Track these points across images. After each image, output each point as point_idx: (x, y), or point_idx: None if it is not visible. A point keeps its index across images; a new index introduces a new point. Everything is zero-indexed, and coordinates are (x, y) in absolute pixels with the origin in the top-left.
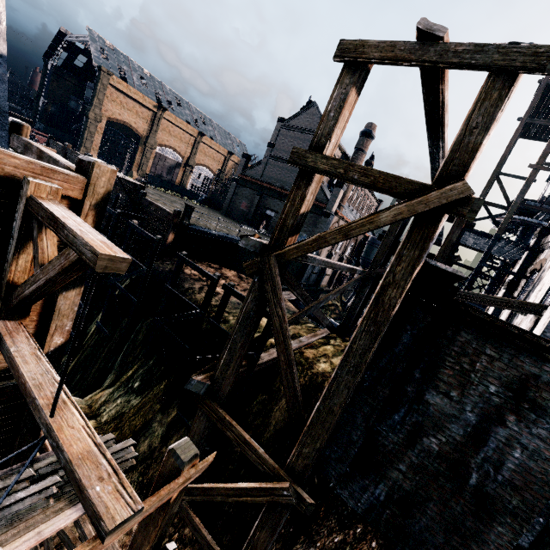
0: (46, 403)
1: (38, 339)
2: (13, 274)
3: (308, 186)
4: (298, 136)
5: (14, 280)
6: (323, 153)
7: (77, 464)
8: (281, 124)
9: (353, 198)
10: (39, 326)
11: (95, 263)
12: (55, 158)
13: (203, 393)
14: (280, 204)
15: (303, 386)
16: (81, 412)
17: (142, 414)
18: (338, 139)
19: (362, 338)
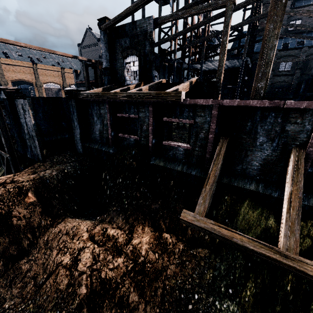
0: None
1: None
2: None
3: None
4: (88, 50)
5: None
6: None
7: None
8: (79, 47)
9: None
10: None
11: None
12: None
13: None
14: None
15: None
16: None
17: None
18: None
19: None
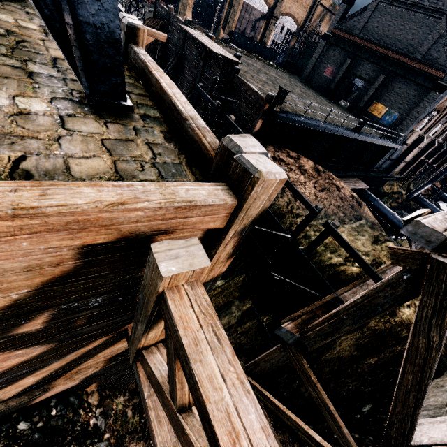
0: None
1: None
2: (142, 343)
3: None
4: None
5: (143, 345)
6: None
7: None
8: None
9: None
10: None
11: None
12: (180, 110)
13: (290, 342)
14: (375, 71)
15: (381, 331)
16: None
17: (224, 295)
18: None
19: None
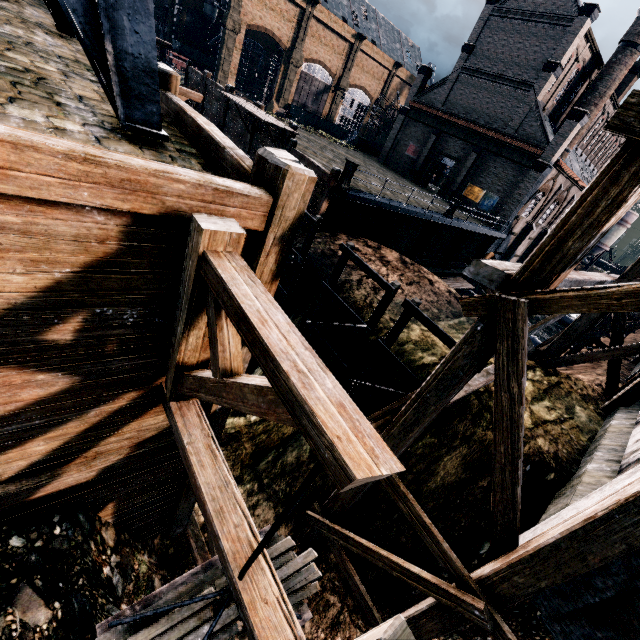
0: (232, 549)
1: None
2: (182, 354)
3: (639, 180)
4: (518, 27)
5: (183, 360)
6: None
7: None
8: (492, 7)
9: (587, 136)
10: None
11: (341, 483)
12: (218, 142)
13: None
14: (465, 149)
15: (490, 441)
16: (271, 567)
17: None
18: None
19: None
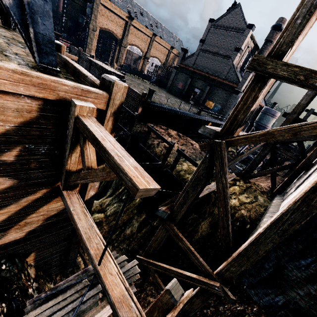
0: (94, 253)
1: (81, 192)
2: (69, 165)
3: (261, 89)
4: (223, 33)
5: (69, 169)
6: (282, 59)
7: (118, 307)
8: (211, 24)
9: None
10: (82, 186)
11: (135, 193)
12: (84, 73)
13: (165, 218)
14: (204, 85)
15: None
16: (114, 260)
17: (127, 214)
18: (297, 45)
19: (293, 213)
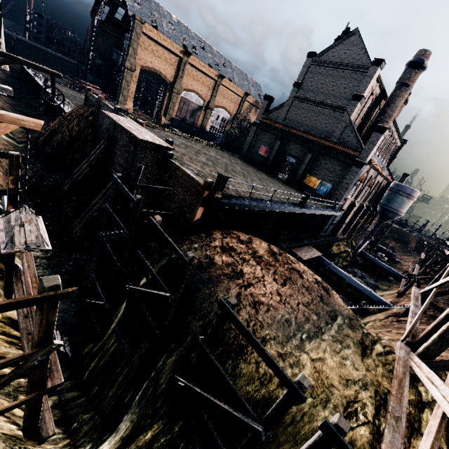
0: None
1: None
2: None
3: None
4: (331, 72)
5: None
6: None
7: None
8: (311, 59)
9: None
10: None
11: None
12: None
13: None
14: (303, 151)
15: None
16: None
17: None
18: None
19: None
